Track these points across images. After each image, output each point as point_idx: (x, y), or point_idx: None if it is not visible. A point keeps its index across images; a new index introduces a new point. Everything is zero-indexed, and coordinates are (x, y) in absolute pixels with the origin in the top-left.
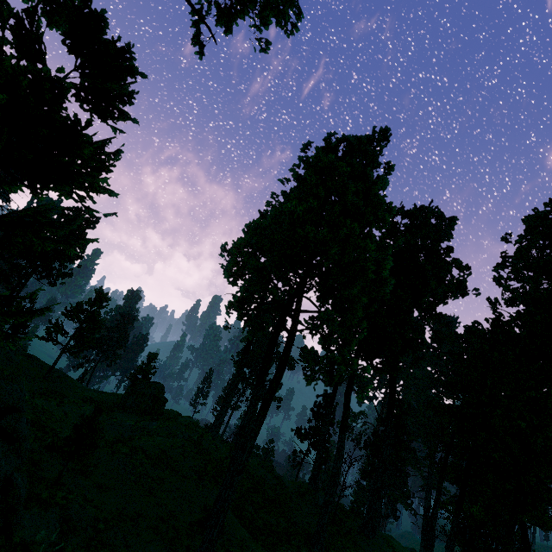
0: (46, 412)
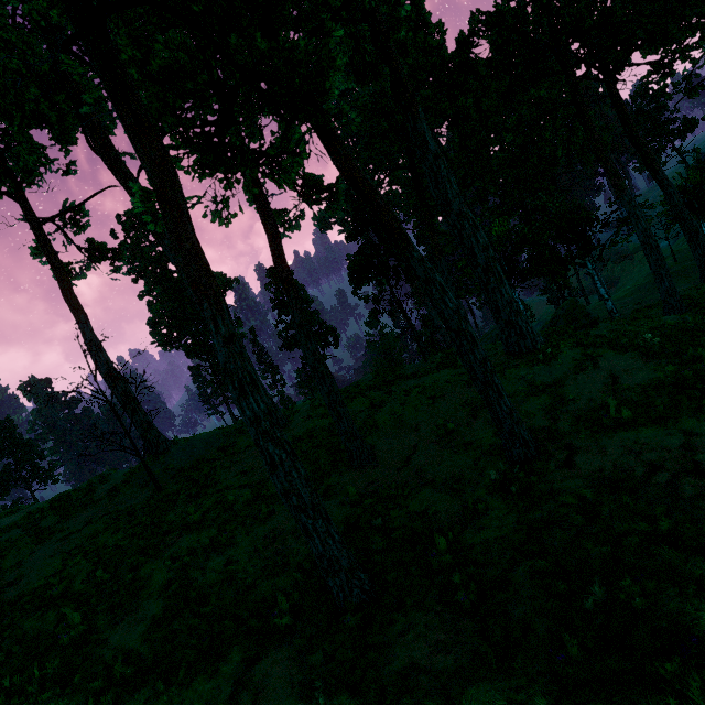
0: None
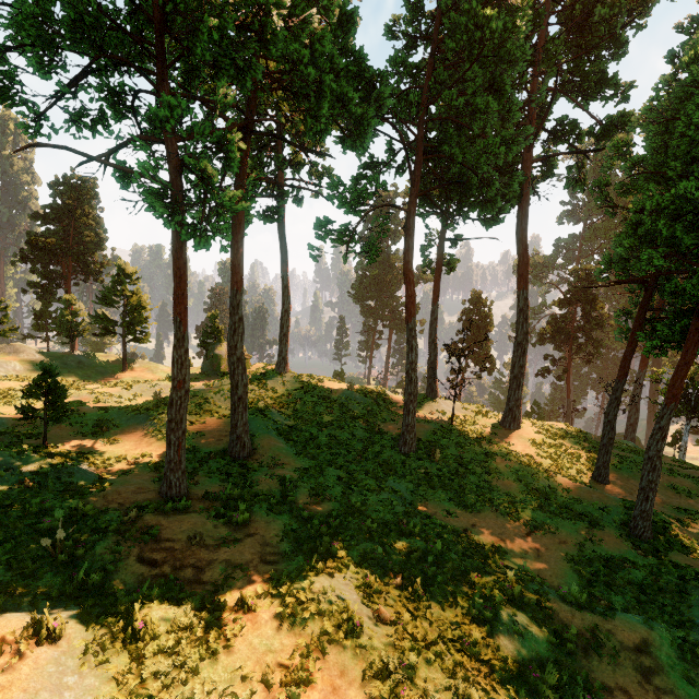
0: (111, 397)
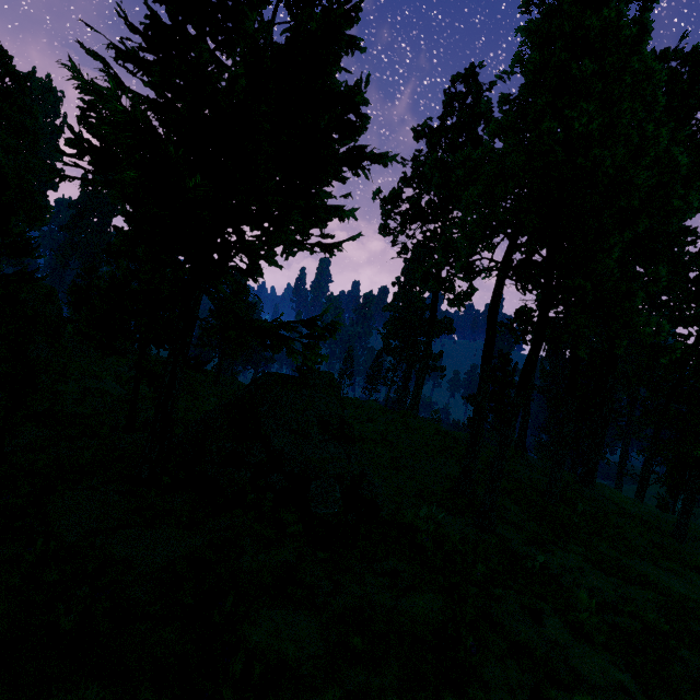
0: None
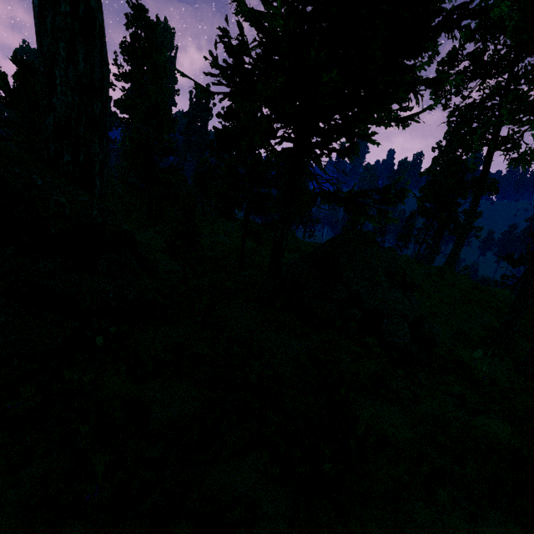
0: None
